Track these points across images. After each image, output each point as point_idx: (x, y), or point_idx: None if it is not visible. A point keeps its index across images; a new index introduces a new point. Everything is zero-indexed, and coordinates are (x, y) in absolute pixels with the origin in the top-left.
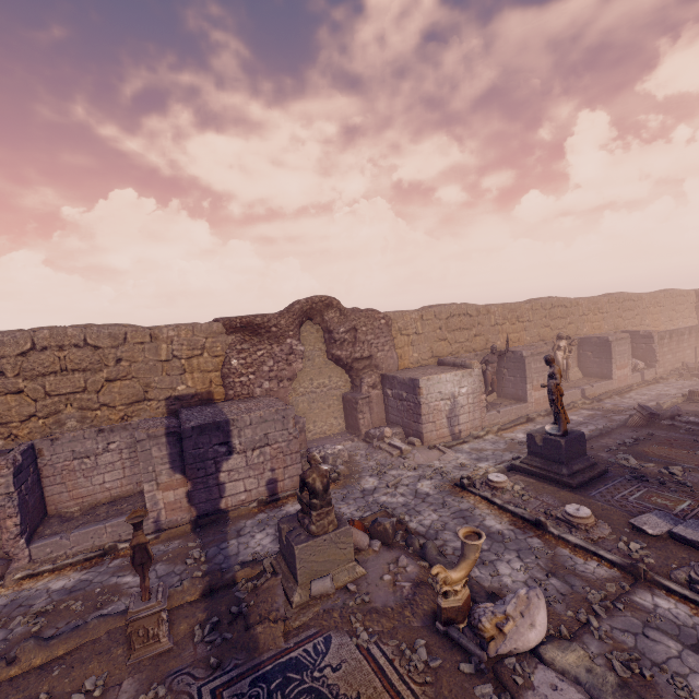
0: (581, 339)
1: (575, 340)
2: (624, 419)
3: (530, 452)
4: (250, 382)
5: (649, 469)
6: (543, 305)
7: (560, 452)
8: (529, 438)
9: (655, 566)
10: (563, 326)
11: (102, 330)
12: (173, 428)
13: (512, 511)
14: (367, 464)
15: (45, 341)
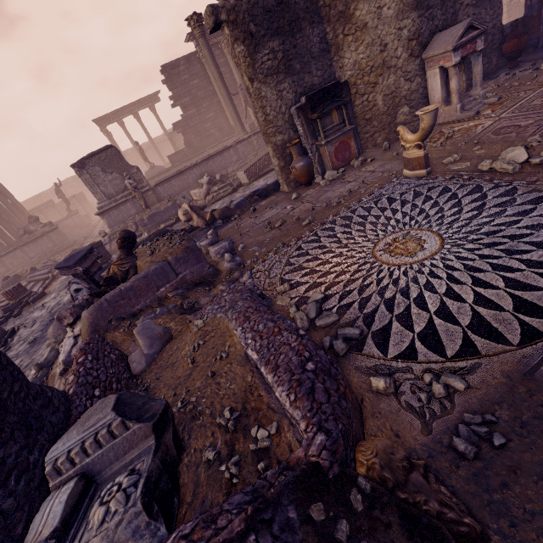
0: None
1: None
2: None
3: None
4: None
5: None
6: None
7: None
8: None
9: None
10: None
11: None
12: None
13: None
14: None
15: None
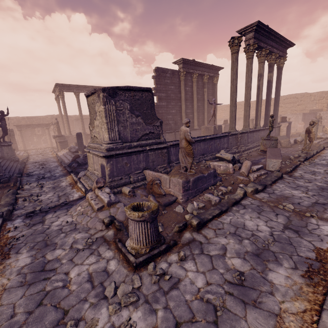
0: None
1: None
2: None
3: None
4: None
5: None
6: None
7: None
8: None
9: None
10: None
11: (299, 94)
12: (304, 113)
13: None
14: None
15: (288, 97)
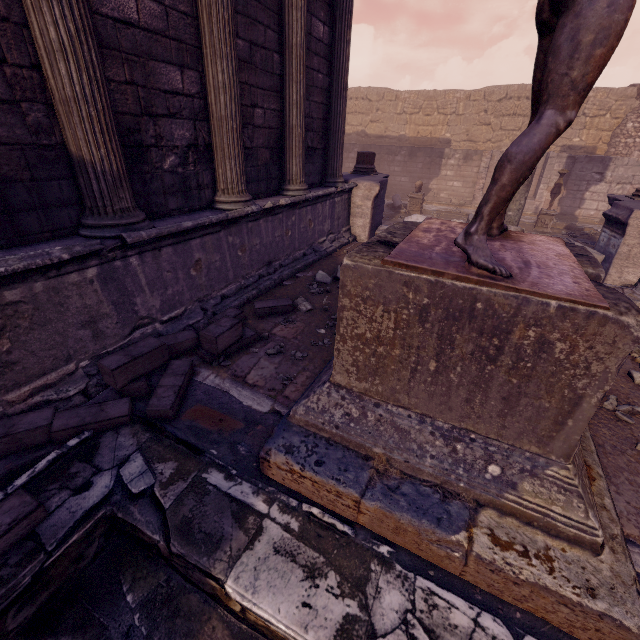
0: None
1: None
2: None
3: None
4: (633, 145)
5: None
6: None
7: None
8: None
9: None
10: None
11: None
12: (572, 155)
13: None
14: None
15: (513, 93)
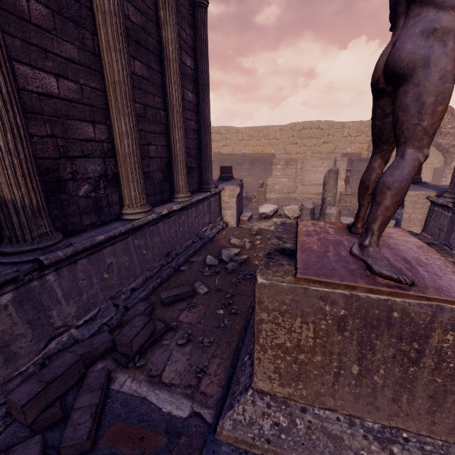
0: None
1: None
2: None
3: None
4: None
5: None
6: None
7: None
8: None
9: None
10: None
11: (325, 122)
12: (350, 158)
13: None
14: None
15: (307, 126)
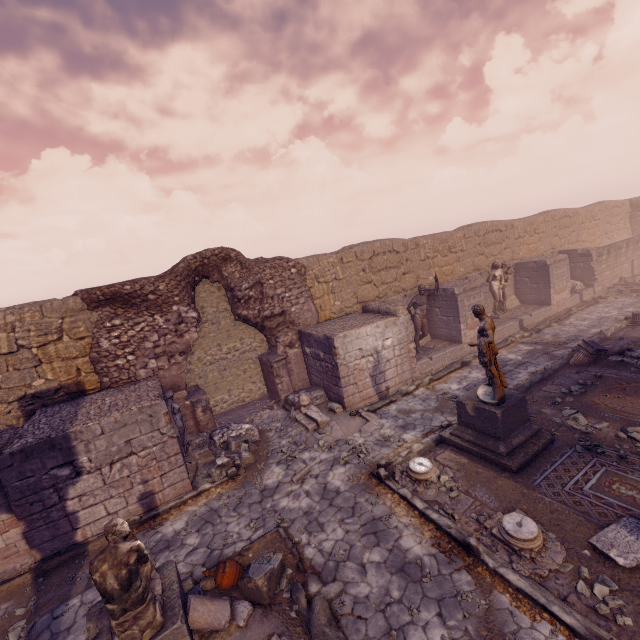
0: (517, 264)
1: (511, 267)
2: (566, 356)
3: (461, 422)
4: (130, 364)
5: (603, 431)
6: (476, 231)
7: (496, 426)
8: (458, 406)
9: (635, 633)
10: (498, 252)
11: None
12: None
13: (436, 523)
14: (279, 444)
15: None
